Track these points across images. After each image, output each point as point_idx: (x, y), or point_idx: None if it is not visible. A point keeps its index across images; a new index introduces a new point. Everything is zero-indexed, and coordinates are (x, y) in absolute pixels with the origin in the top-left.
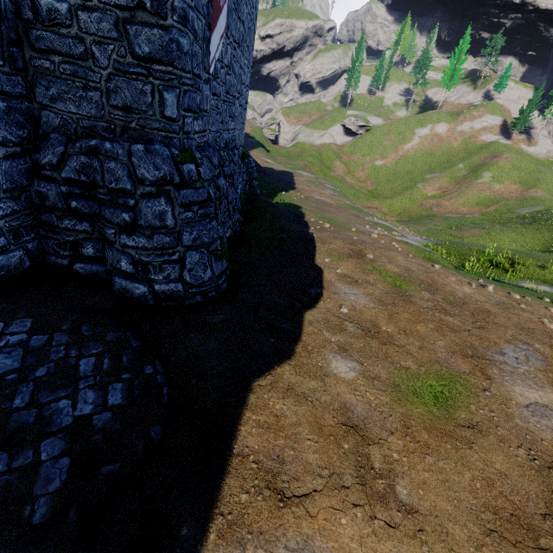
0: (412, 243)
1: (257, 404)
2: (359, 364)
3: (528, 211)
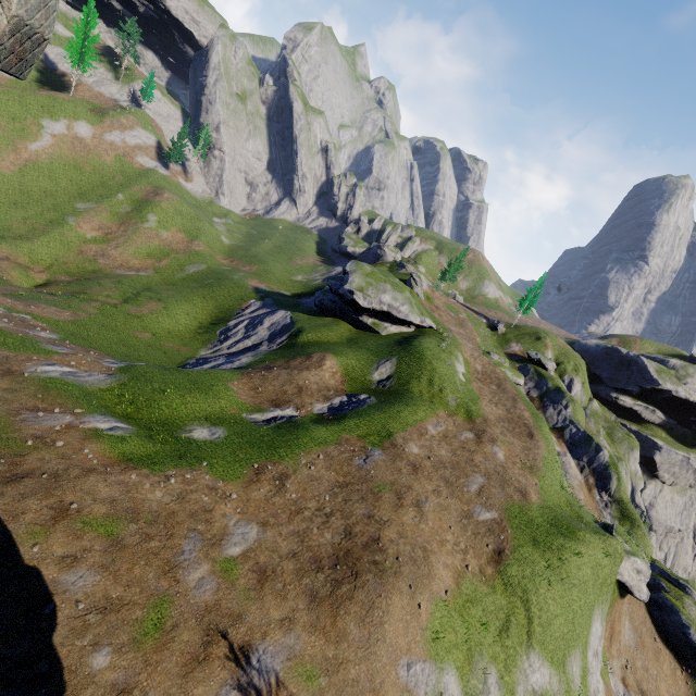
0: (102, 428)
1: None
2: (110, 645)
3: (195, 270)
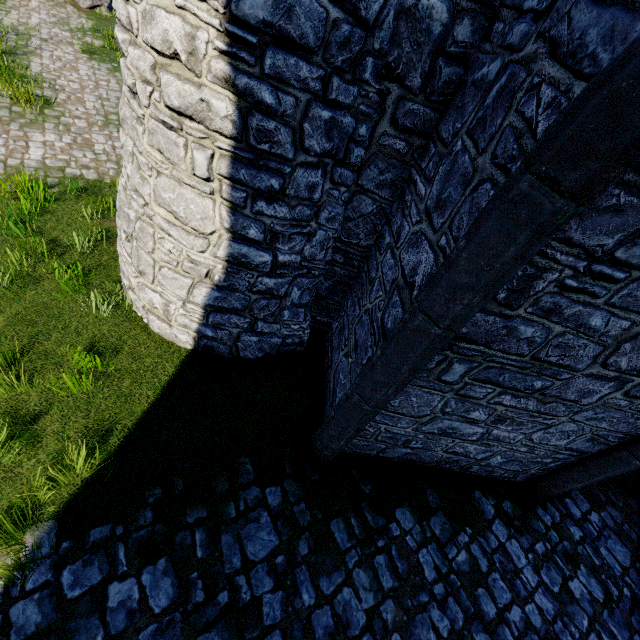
0: None
1: None
2: None
3: None
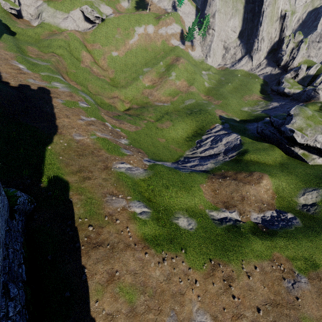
0: (137, 212)
1: None
2: None
3: (189, 102)
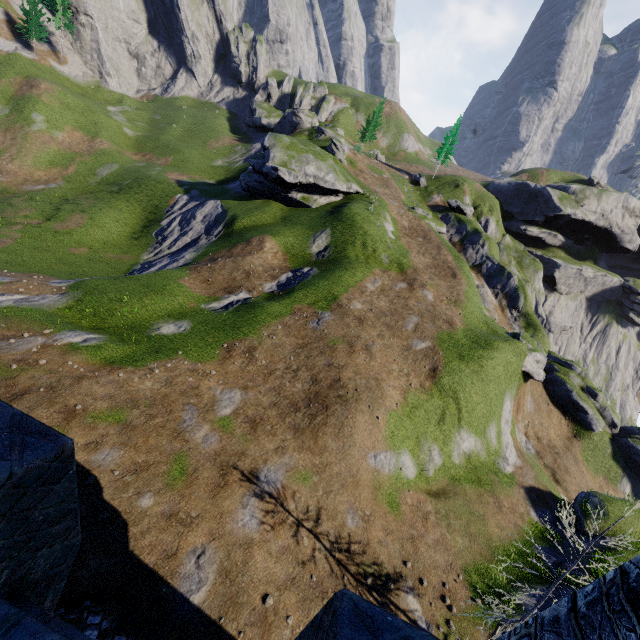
0: (76, 342)
1: (141, 551)
2: (150, 492)
3: (108, 172)
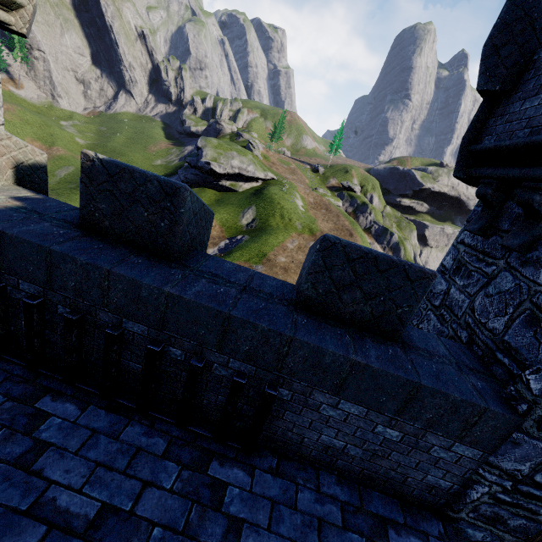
0: None
1: None
2: None
3: (66, 173)
